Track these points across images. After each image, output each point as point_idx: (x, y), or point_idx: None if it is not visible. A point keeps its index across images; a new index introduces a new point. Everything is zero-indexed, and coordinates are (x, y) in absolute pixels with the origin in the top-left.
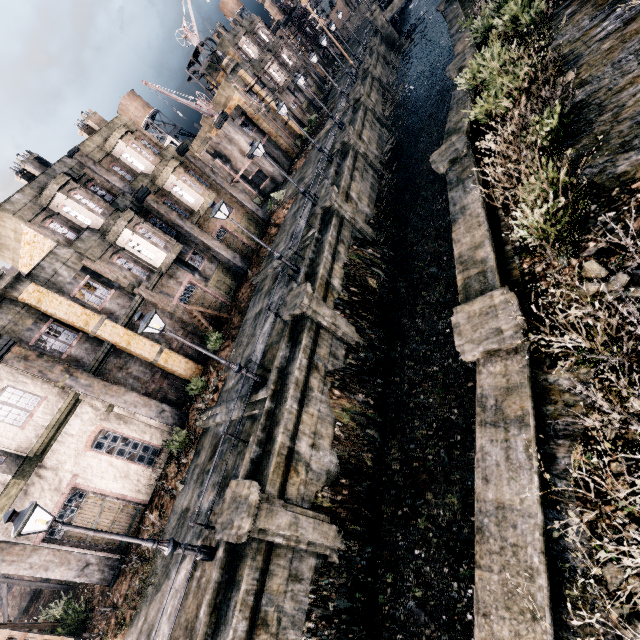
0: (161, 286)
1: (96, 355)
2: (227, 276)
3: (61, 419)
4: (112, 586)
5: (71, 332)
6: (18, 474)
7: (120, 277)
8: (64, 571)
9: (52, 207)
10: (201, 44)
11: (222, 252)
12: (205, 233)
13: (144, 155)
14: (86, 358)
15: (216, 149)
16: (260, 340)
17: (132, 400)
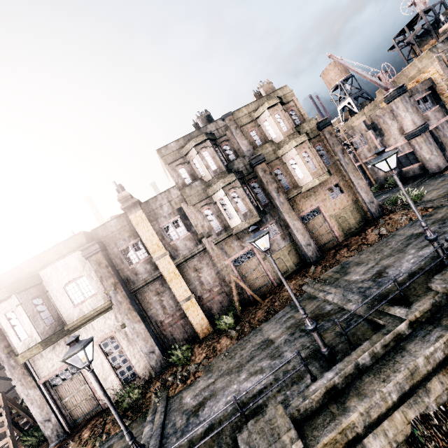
0: (225, 243)
1: (147, 277)
2: (291, 257)
3: (94, 315)
4: (50, 446)
5: (146, 251)
6: (45, 340)
7: (199, 224)
8: (38, 412)
9: (188, 157)
10: (425, 10)
11: (298, 235)
12: (292, 211)
13: (280, 125)
14: (142, 275)
15: (374, 121)
16: (230, 394)
17: (139, 329)
